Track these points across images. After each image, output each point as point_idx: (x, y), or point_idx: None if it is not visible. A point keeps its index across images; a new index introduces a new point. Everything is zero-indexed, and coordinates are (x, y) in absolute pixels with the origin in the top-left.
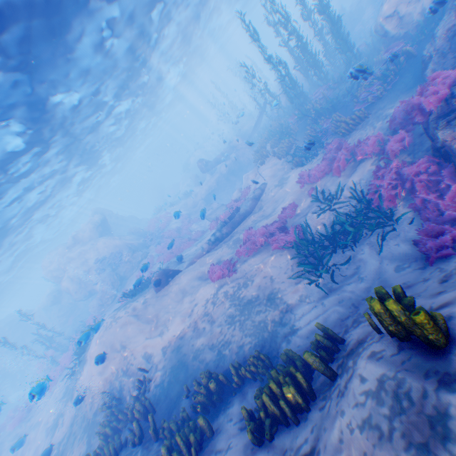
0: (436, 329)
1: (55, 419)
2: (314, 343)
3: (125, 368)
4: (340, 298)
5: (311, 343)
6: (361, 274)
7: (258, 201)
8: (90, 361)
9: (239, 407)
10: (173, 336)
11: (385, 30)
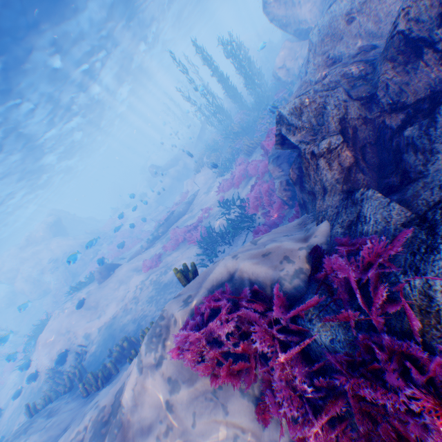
0: (185, 279)
1: (6, 403)
2: None
3: (68, 346)
4: None
5: None
6: None
7: (192, 204)
8: (38, 346)
9: None
10: (108, 317)
11: (278, 76)
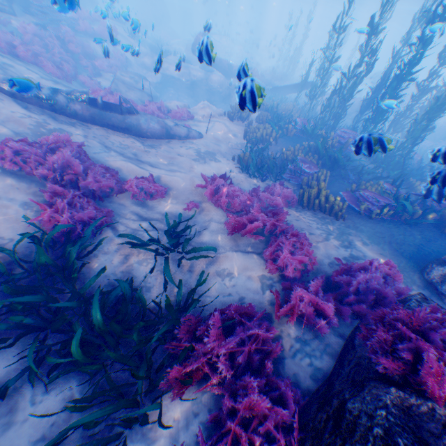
0: None
1: None
2: None
3: None
4: None
5: None
6: None
7: (167, 138)
8: None
9: None
10: None
11: None
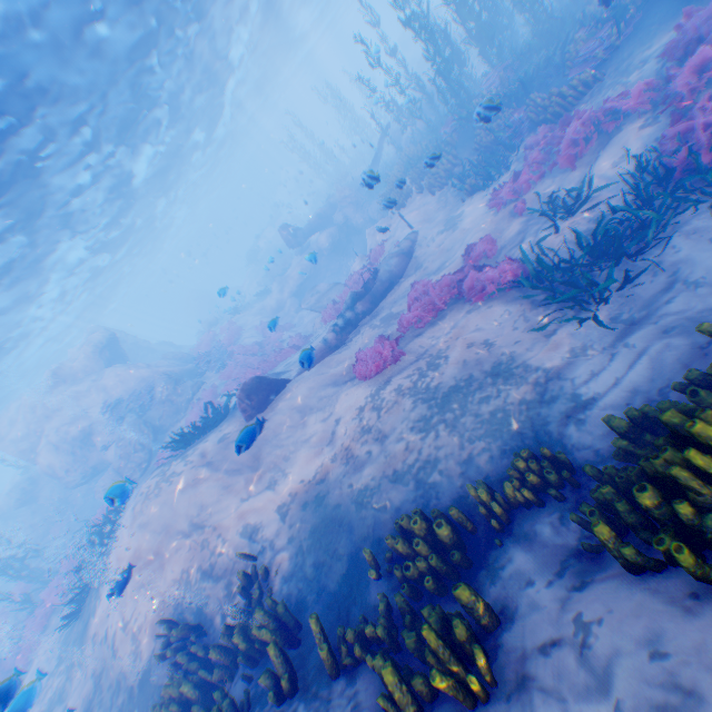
0: None
1: (44, 711)
2: (693, 376)
3: (204, 563)
4: (666, 327)
5: (676, 385)
6: (696, 280)
7: (409, 258)
8: (119, 570)
9: (531, 556)
10: (301, 484)
11: None
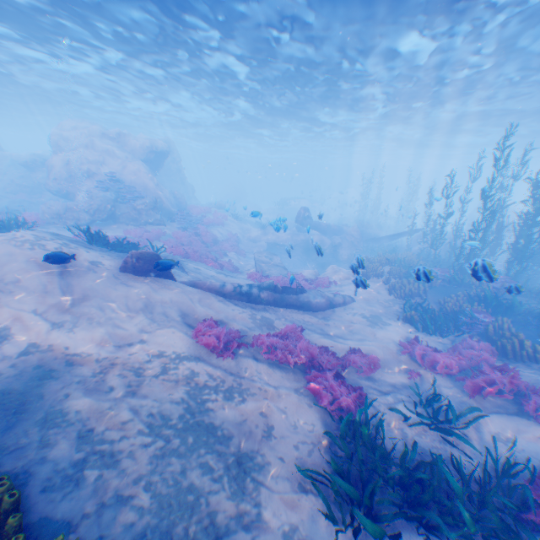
0: None
1: None
2: None
3: None
4: None
5: None
6: None
7: (329, 307)
8: None
9: None
10: (64, 349)
11: None
